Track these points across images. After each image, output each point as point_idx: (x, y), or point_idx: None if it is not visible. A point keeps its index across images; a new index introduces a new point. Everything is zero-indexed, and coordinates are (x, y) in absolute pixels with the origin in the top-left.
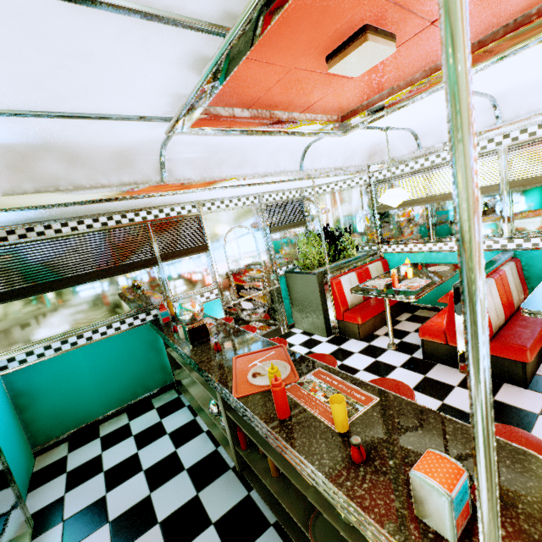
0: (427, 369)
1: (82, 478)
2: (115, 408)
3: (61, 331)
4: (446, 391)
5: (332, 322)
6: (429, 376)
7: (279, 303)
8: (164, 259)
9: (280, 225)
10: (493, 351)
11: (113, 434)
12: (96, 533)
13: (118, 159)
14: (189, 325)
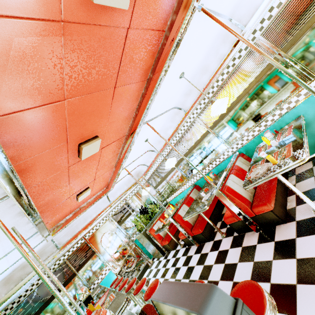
0: (188, 252)
1: None
2: None
3: None
4: (190, 259)
5: (161, 248)
6: (188, 255)
7: (141, 252)
8: (78, 270)
9: (123, 219)
10: (194, 233)
11: None
12: None
13: (39, 254)
14: (83, 300)
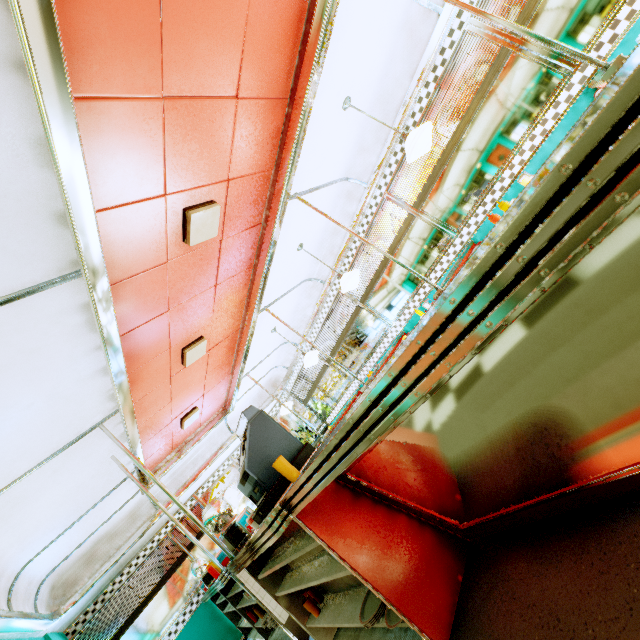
0: None
1: None
2: None
3: None
4: None
5: None
6: None
7: None
8: (190, 548)
9: None
10: None
11: None
12: None
13: (131, 518)
14: (201, 576)
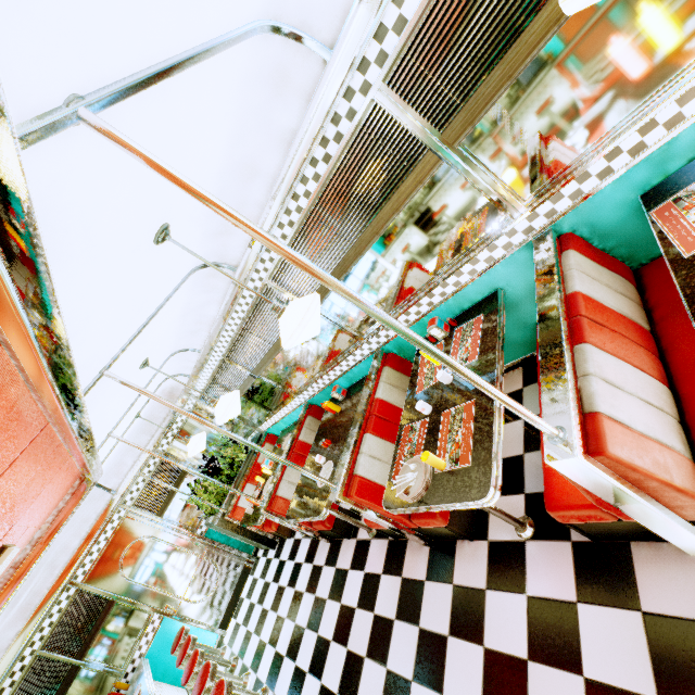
0: (315, 553)
1: None
2: None
3: None
4: (319, 578)
5: (266, 536)
6: (315, 563)
7: (226, 551)
8: (82, 657)
9: (164, 501)
10: (317, 529)
11: None
12: None
13: None
14: None
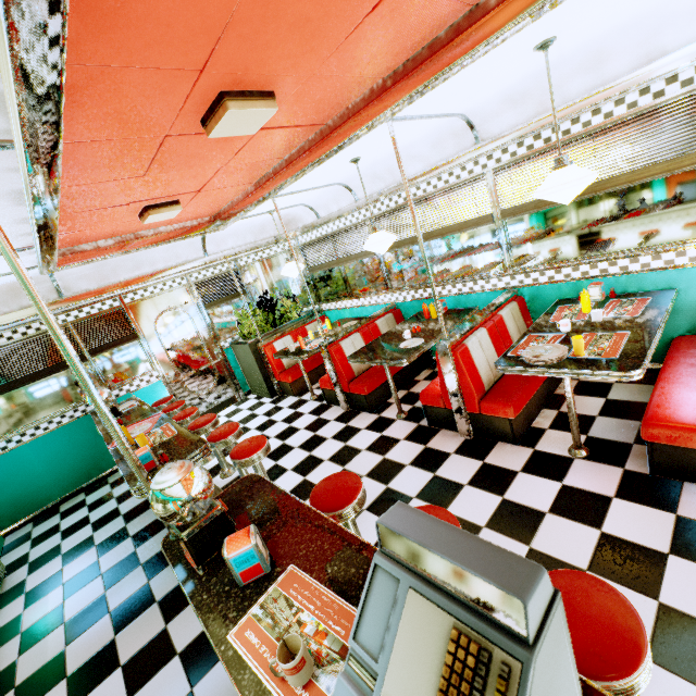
0: (324, 412)
1: (44, 539)
2: (73, 490)
3: (4, 433)
4: (323, 425)
5: (274, 384)
6: (321, 416)
7: (230, 374)
8: (93, 354)
9: (216, 300)
10: (351, 390)
11: (71, 508)
12: (52, 561)
13: (13, 291)
14: None
